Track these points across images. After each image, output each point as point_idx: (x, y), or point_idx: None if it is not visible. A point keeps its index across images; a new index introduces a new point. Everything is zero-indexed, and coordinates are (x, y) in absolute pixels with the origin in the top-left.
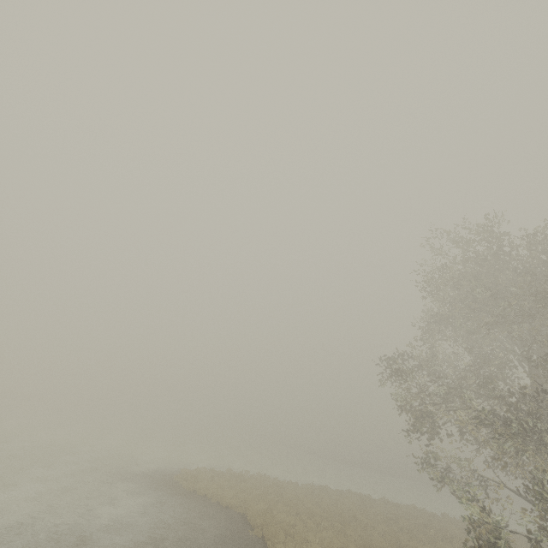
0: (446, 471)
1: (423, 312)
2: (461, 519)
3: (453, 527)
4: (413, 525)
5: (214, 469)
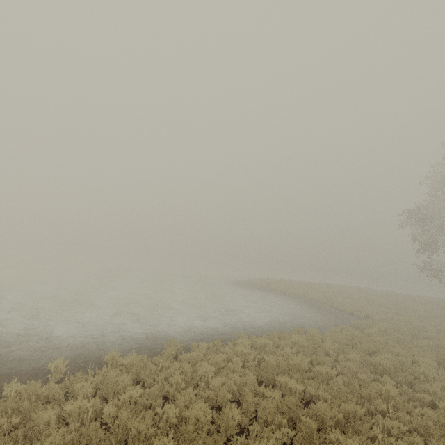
0: (438, 271)
1: (429, 173)
2: (417, 295)
3: (418, 299)
4: (399, 299)
5: (268, 278)
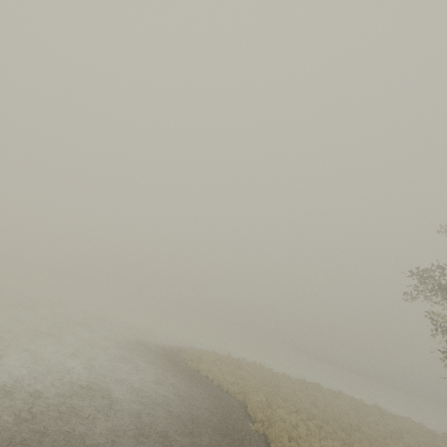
0: None
1: None
2: None
3: None
4: (422, 446)
5: (215, 353)
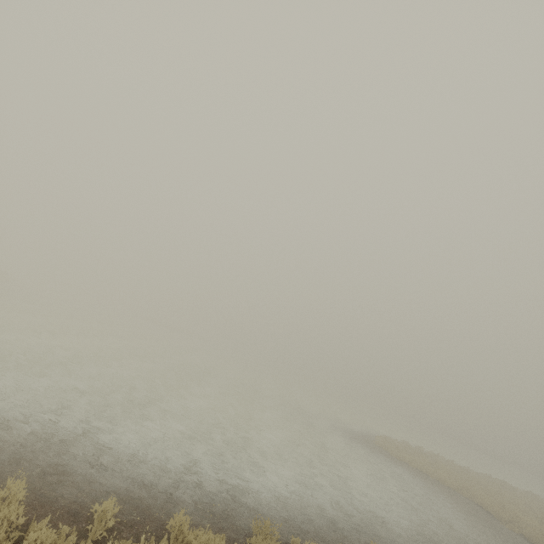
0: None
1: None
2: None
3: None
4: None
5: (396, 440)
